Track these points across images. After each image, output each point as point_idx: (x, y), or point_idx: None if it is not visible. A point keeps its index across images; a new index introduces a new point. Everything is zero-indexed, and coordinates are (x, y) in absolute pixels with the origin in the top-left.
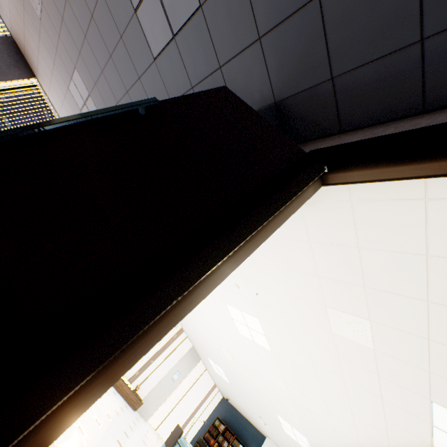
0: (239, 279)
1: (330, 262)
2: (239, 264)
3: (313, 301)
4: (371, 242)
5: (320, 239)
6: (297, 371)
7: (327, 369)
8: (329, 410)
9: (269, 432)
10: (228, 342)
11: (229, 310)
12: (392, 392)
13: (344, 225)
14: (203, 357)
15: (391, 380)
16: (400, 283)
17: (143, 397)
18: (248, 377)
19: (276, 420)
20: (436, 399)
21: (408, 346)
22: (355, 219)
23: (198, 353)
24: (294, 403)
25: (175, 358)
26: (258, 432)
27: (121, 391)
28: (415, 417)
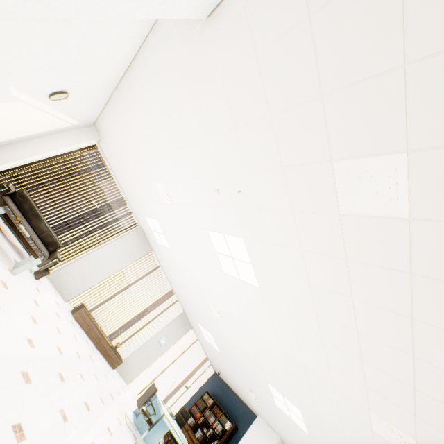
0: (218, 177)
1: (344, 43)
2: None
3: (312, 161)
4: None
5: None
6: (290, 308)
7: (330, 290)
8: (329, 362)
9: (261, 409)
10: (214, 292)
11: (212, 240)
12: (434, 302)
13: None
14: (194, 323)
15: (434, 277)
16: None
17: (125, 358)
18: (237, 337)
19: (267, 392)
20: None
21: None
22: None
23: (189, 319)
24: (286, 362)
25: (164, 322)
26: (249, 410)
27: (98, 345)
28: None
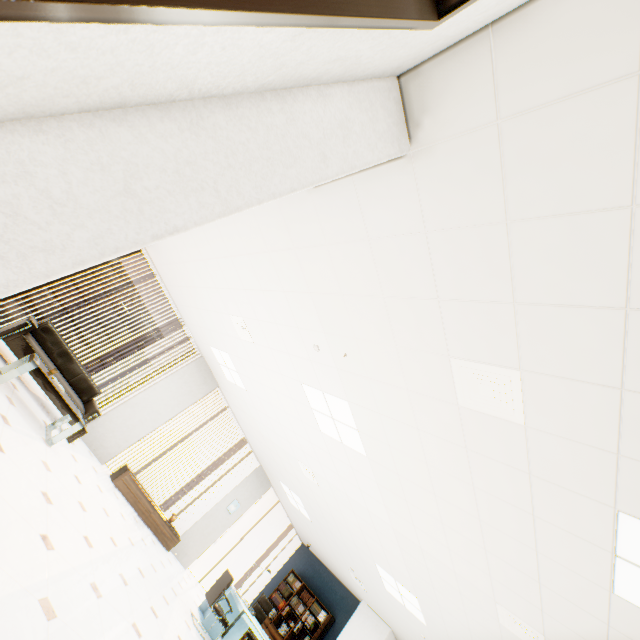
0: (318, 333)
1: (459, 265)
2: (207, 5)
3: (429, 351)
4: (531, 203)
5: (443, 221)
6: (405, 485)
7: (450, 474)
8: (450, 547)
9: (365, 594)
10: (306, 451)
11: (306, 394)
12: (552, 503)
13: (484, 181)
14: (275, 482)
15: (551, 481)
16: (578, 282)
17: (182, 533)
18: (336, 506)
19: (374, 573)
20: (626, 506)
21: (583, 409)
22: (504, 161)
23: (267, 476)
24: (399, 541)
25: (233, 481)
26: (349, 594)
27: (148, 520)
28: (588, 543)
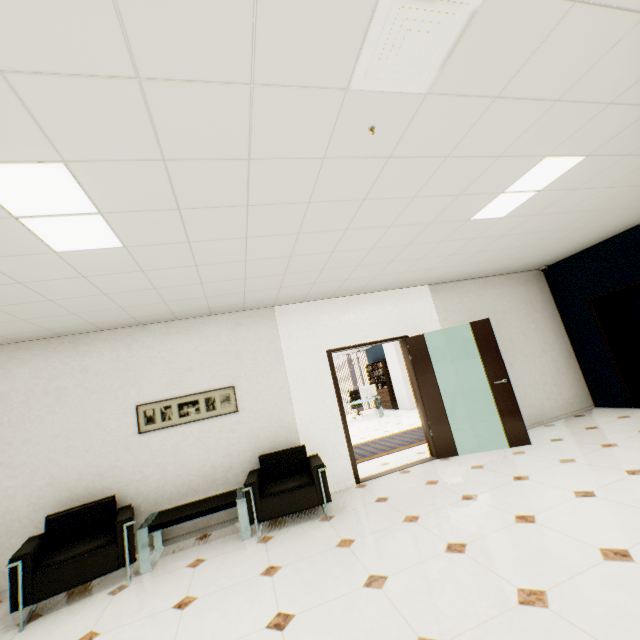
0: None
1: None
2: None
3: None
4: None
5: None
6: None
7: None
8: None
9: None
10: None
11: None
12: None
13: None
14: None
15: None
16: None
17: None
18: None
19: None
20: None
21: None
22: None
23: None
24: None
25: None
26: None
27: None
28: None
